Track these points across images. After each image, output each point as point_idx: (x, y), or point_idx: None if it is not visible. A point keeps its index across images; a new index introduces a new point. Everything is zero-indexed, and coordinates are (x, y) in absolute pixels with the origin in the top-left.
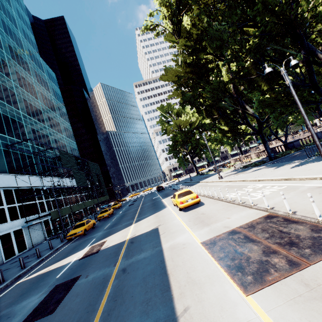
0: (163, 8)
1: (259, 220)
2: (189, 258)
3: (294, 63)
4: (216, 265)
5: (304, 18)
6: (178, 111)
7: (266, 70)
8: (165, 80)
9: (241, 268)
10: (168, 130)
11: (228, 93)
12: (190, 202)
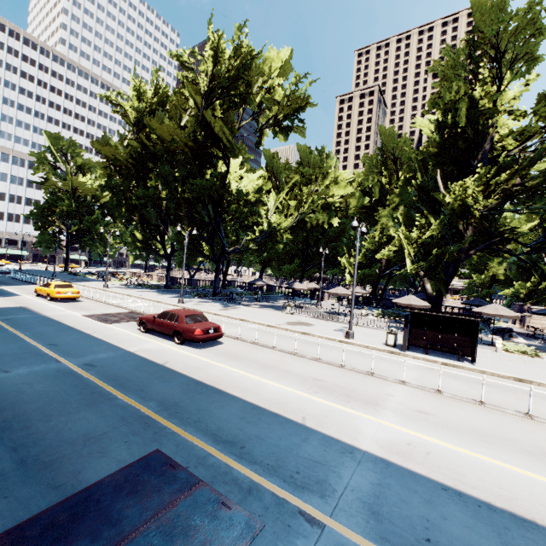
0: (137, 101)
1: (125, 312)
2: (74, 318)
3: (195, 233)
4: (93, 320)
5: (224, 203)
6: (85, 164)
7: (178, 228)
8: (98, 148)
9: (107, 321)
10: (50, 182)
11: (159, 206)
12: (69, 295)
